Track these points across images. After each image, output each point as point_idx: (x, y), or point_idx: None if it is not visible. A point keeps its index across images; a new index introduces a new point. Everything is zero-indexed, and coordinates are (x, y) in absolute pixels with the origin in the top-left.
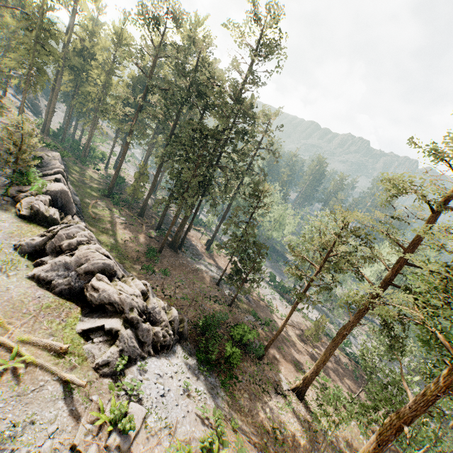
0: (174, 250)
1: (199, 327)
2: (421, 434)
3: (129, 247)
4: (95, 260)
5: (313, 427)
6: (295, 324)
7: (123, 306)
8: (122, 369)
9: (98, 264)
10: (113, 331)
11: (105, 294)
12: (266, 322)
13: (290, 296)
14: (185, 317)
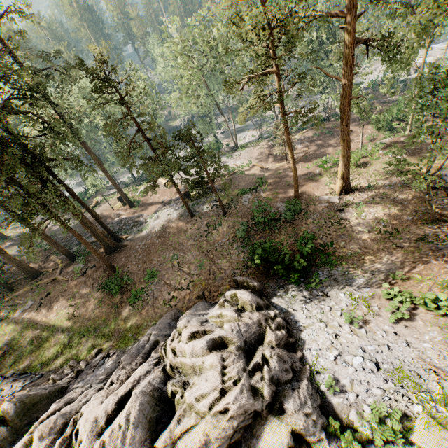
0: (118, 249)
1: (257, 265)
2: (392, 111)
3: (88, 312)
4: (124, 447)
5: (381, 194)
6: (261, 157)
7: (248, 411)
8: (340, 427)
9: (133, 441)
10: (291, 444)
11: (210, 442)
12: (259, 184)
13: (220, 147)
14: (239, 278)
